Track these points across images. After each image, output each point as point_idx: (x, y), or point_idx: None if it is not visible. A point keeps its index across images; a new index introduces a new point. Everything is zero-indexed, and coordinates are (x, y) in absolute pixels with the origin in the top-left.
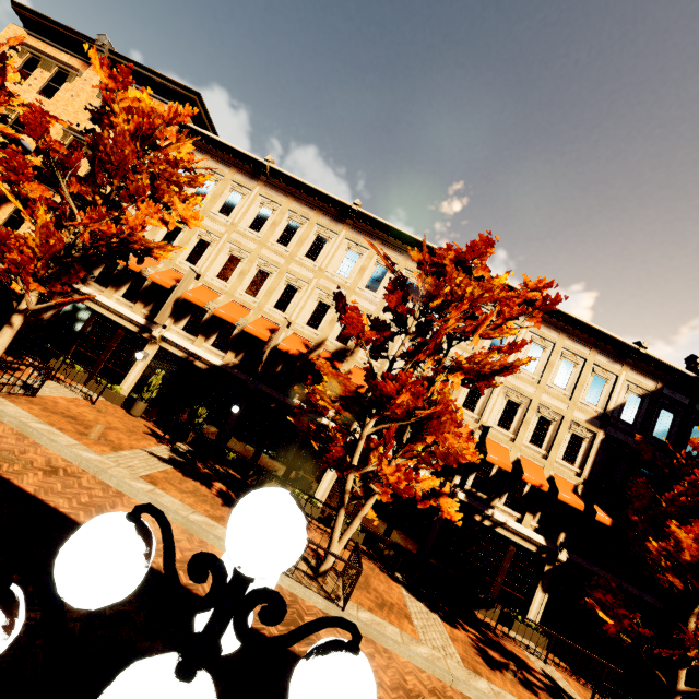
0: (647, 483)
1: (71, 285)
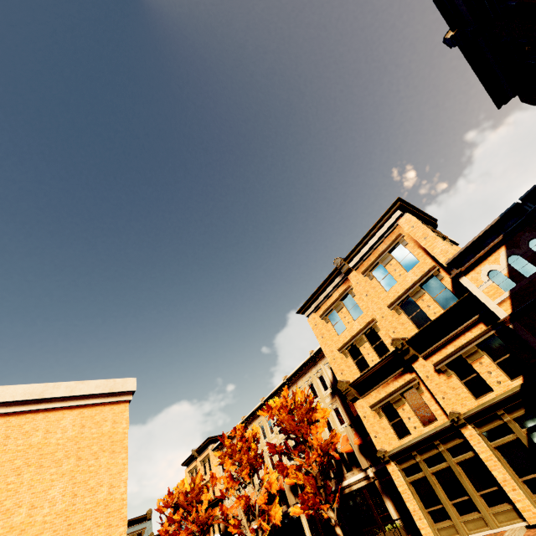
0: (298, 443)
1: None
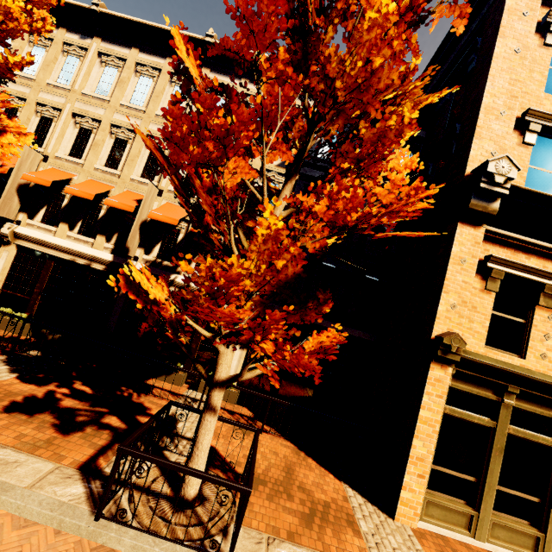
0: None
1: None
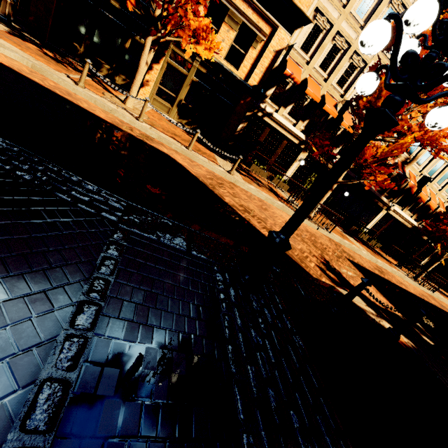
0: None
1: (259, 105)
